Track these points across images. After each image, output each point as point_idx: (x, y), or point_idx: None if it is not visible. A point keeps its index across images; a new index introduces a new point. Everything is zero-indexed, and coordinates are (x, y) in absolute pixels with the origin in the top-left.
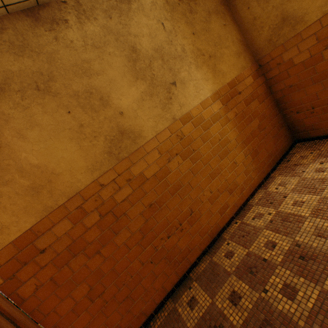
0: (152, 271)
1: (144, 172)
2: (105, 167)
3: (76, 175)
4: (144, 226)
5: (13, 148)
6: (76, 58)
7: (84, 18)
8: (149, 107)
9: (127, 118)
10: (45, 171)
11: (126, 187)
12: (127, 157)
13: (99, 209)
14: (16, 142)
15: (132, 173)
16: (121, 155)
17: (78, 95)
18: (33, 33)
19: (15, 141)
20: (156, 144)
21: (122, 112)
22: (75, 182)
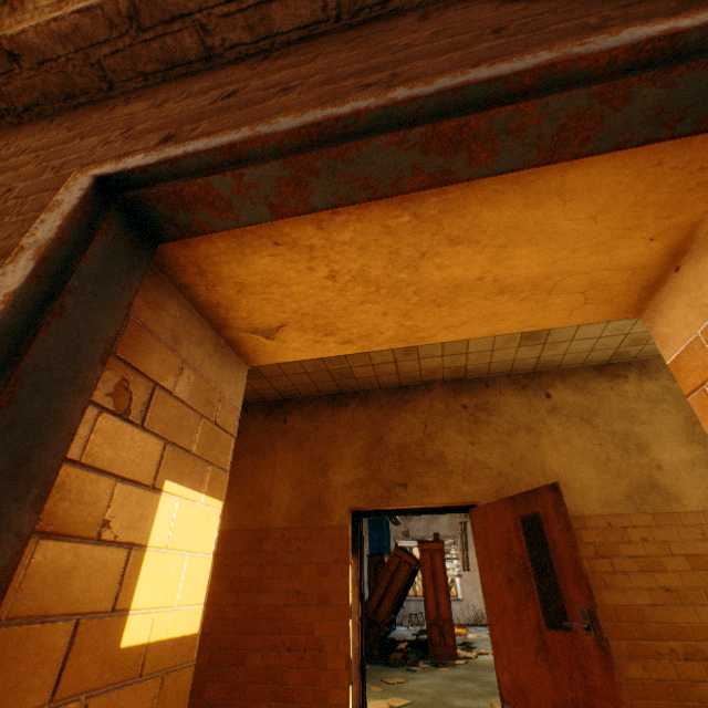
0: (639, 681)
1: (669, 543)
2: (619, 509)
3: (585, 498)
4: (648, 608)
5: (544, 451)
6: (624, 405)
7: (644, 377)
8: (701, 475)
9: (663, 474)
10: (560, 480)
11: (637, 544)
12: (650, 513)
13: (595, 545)
14: (548, 448)
15: (651, 534)
16: (642, 506)
17: (614, 434)
18: (593, 380)
19: (548, 448)
20: (698, 521)
21: (659, 466)
22: (581, 504)
